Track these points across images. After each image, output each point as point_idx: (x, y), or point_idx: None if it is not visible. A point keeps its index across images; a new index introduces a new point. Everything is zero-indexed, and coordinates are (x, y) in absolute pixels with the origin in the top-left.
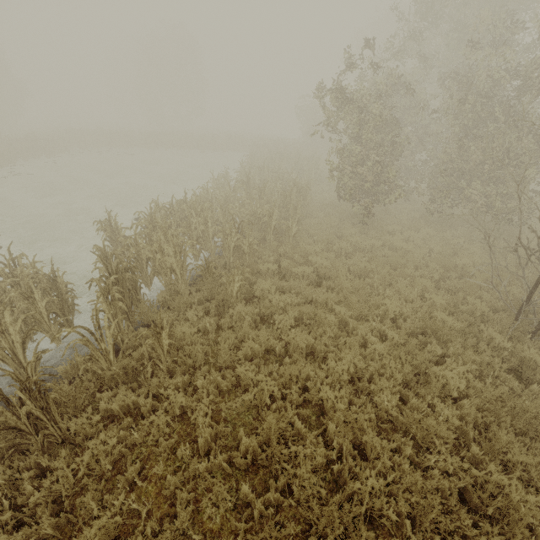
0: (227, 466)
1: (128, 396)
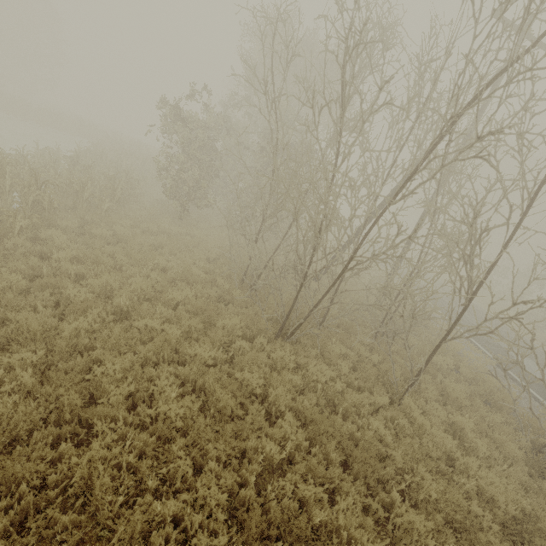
0: None
1: None
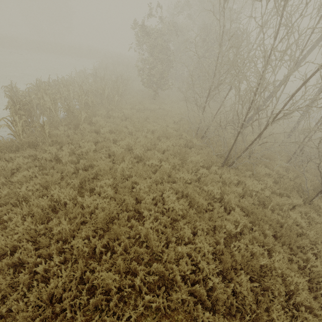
0: (74, 167)
1: (31, 152)
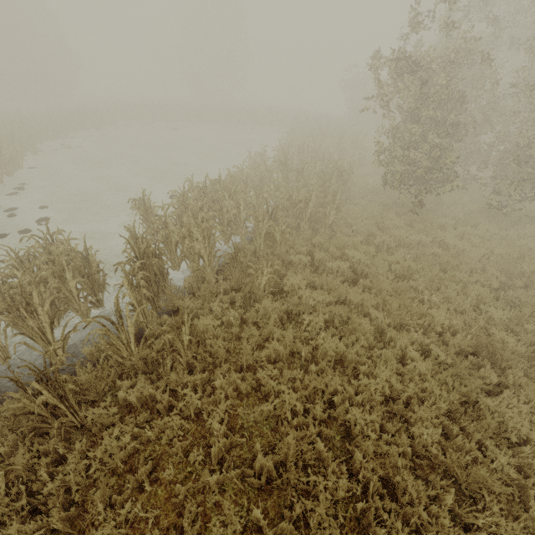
0: (239, 483)
1: (146, 389)
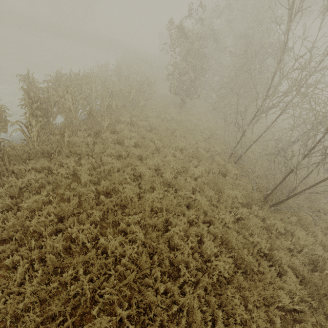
0: (94, 190)
1: (45, 163)
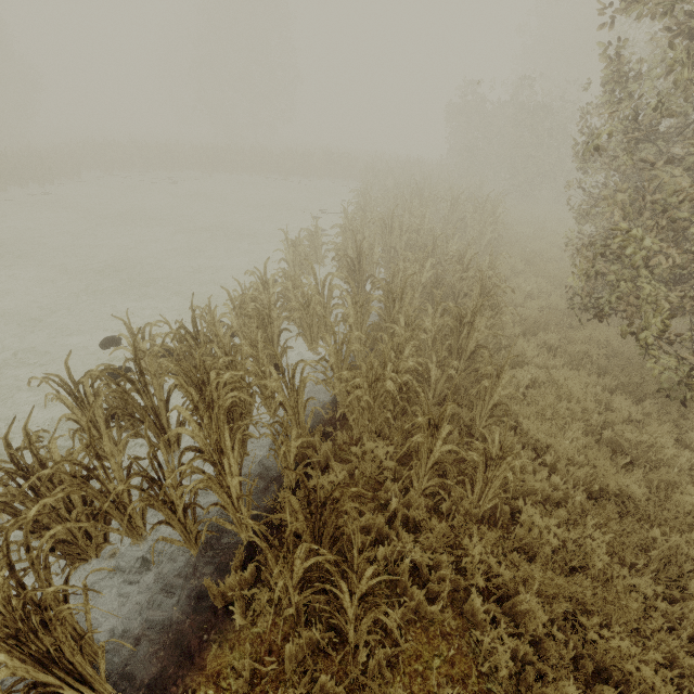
0: None
1: None
